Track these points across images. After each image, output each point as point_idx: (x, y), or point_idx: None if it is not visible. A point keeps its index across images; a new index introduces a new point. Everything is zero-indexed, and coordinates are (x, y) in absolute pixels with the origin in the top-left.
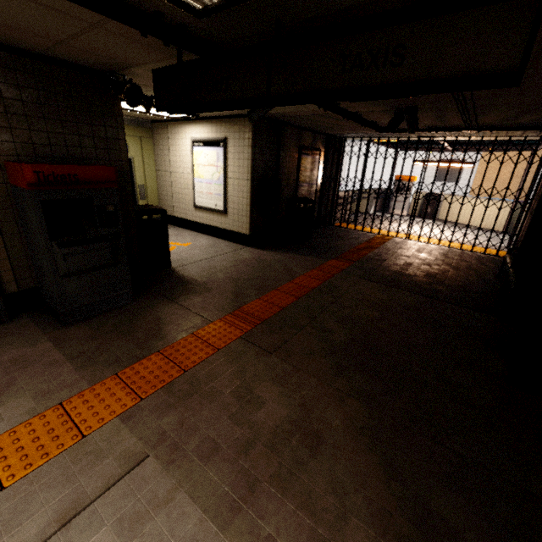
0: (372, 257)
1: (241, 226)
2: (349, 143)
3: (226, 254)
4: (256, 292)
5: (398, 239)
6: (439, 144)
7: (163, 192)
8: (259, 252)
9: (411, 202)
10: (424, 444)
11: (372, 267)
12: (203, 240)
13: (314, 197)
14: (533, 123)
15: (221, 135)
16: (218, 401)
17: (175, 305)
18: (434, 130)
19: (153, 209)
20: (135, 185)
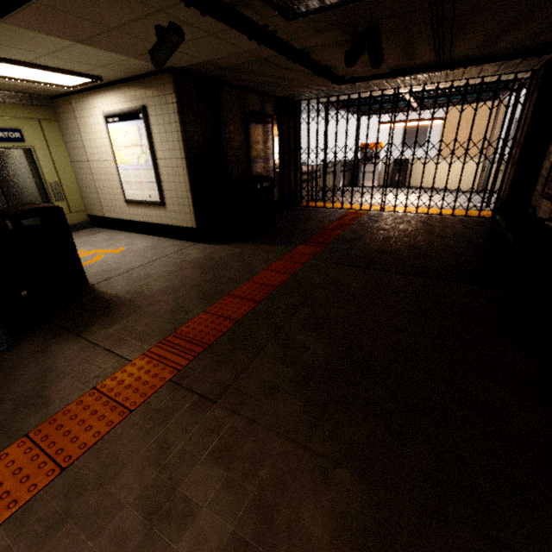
0: (346, 235)
1: (185, 218)
2: (305, 107)
3: (169, 256)
4: (201, 303)
5: (372, 212)
6: (403, 101)
7: (86, 189)
8: (211, 248)
9: (380, 172)
10: (469, 546)
11: (347, 247)
12: (142, 241)
13: (273, 175)
14: (516, 47)
15: (138, 104)
16: (110, 529)
17: (80, 341)
18: (399, 74)
19: (39, 208)
20: (44, 184)
